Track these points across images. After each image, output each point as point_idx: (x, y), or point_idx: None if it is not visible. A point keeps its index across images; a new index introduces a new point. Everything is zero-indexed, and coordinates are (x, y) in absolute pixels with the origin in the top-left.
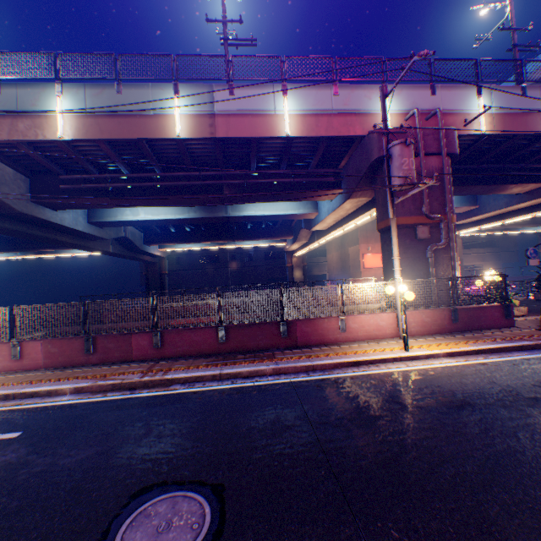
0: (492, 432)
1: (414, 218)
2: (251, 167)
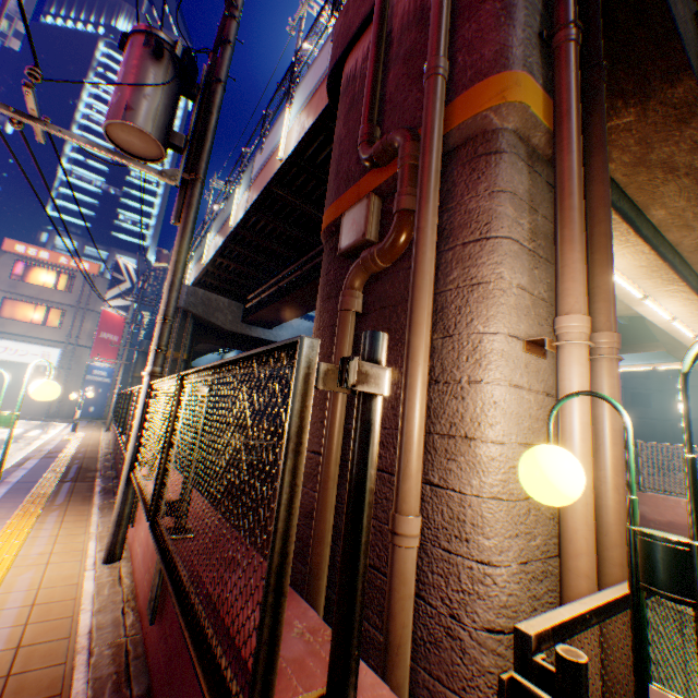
0: None
1: (355, 189)
2: None
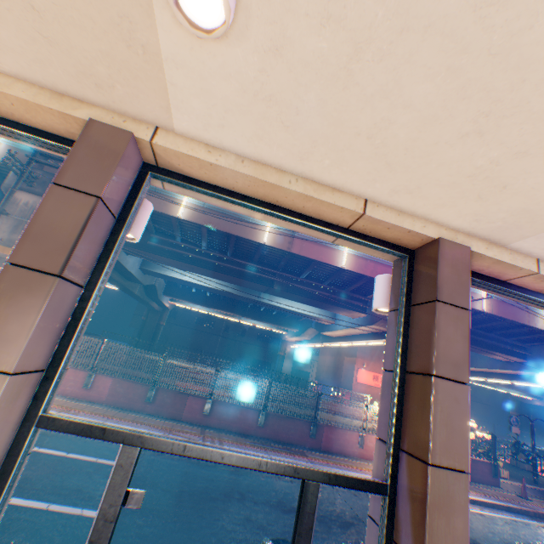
0: None
1: None
2: (301, 274)
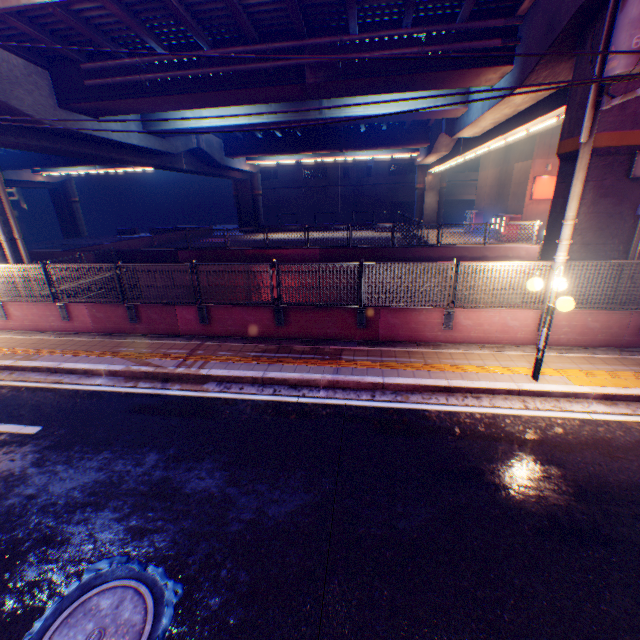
0: (607, 605)
1: (639, 134)
2: (349, 28)
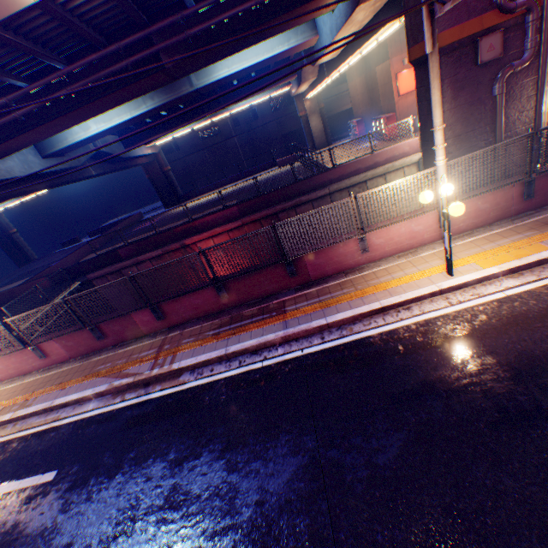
0: None
1: (476, 21)
2: (185, 2)
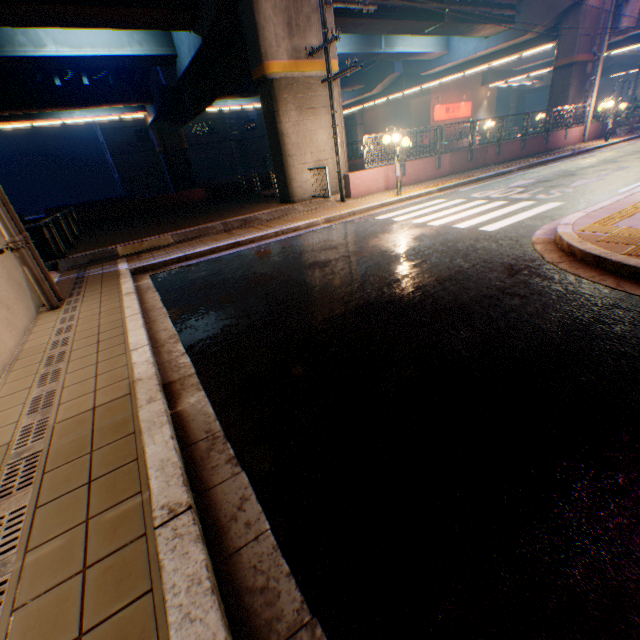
0: None
1: (586, 57)
2: None
